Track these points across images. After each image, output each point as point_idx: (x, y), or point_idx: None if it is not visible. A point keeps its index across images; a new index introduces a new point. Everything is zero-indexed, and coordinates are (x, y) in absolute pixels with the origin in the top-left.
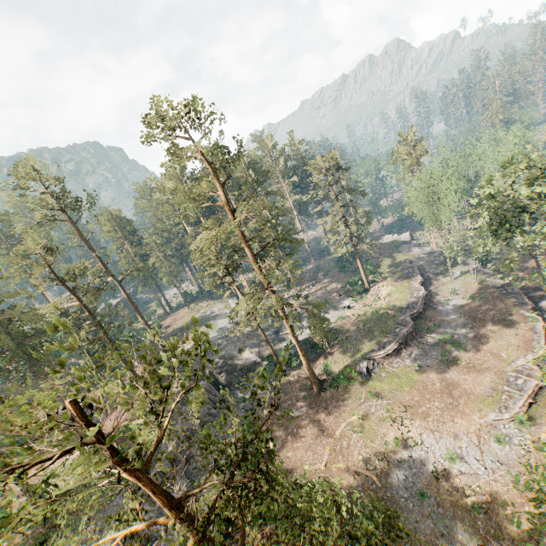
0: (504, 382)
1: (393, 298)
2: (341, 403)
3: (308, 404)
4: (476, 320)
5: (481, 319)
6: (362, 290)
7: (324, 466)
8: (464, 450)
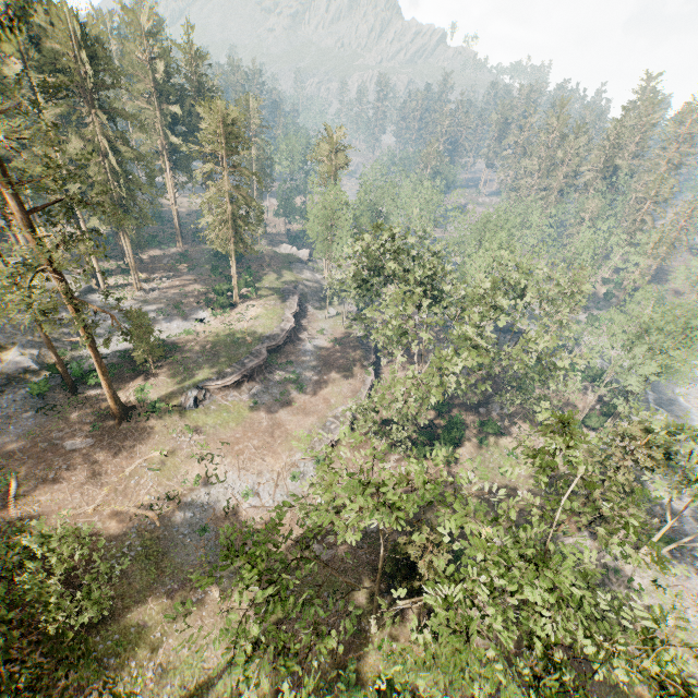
0: (322, 426)
1: (259, 323)
2: (146, 437)
3: (98, 435)
4: (327, 364)
5: (332, 364)
6: (227, 304)
7: (93, 509)
8: (262, 486)
